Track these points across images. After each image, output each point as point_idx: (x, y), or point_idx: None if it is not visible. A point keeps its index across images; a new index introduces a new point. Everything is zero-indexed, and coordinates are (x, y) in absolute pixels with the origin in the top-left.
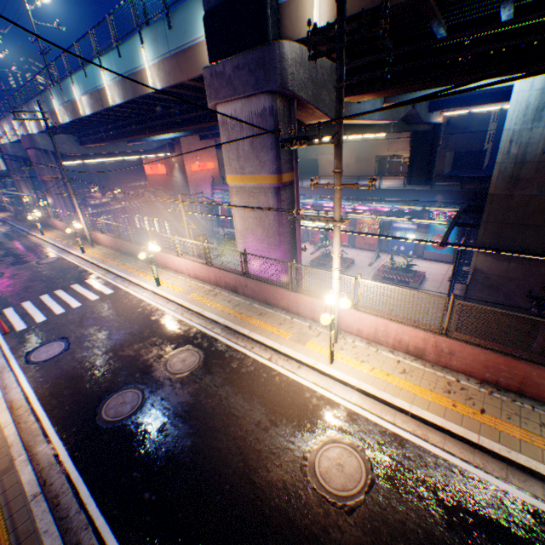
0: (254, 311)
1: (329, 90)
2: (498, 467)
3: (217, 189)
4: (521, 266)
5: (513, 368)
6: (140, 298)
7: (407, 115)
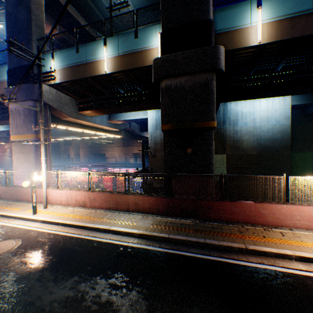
0: (6, 204)
1: (71, 107)
2: (88, 232)
3: None
4: None
5: (113, 198)
6: None
7: (129, 130)
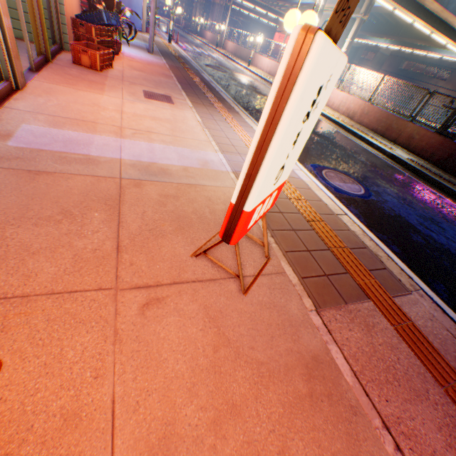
0: None
1: None
2: (344, 132)
3: None
4: None
5: (387, 120)
6: (236, 66)
7: None
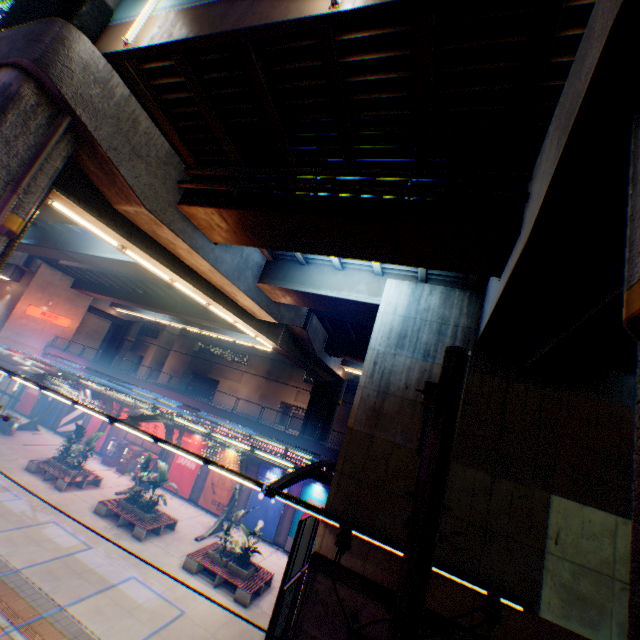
0: None
1: (158, 174)
2: None
3: (52, 352)
4: (383, 571)
5: None
6: None
7: (301, 337)
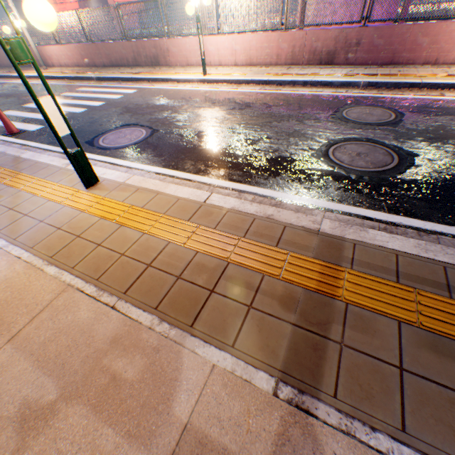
0: (384, 71)
1: None
2: None
3: None
4: None
5: None
6: (188, 89)
7: None
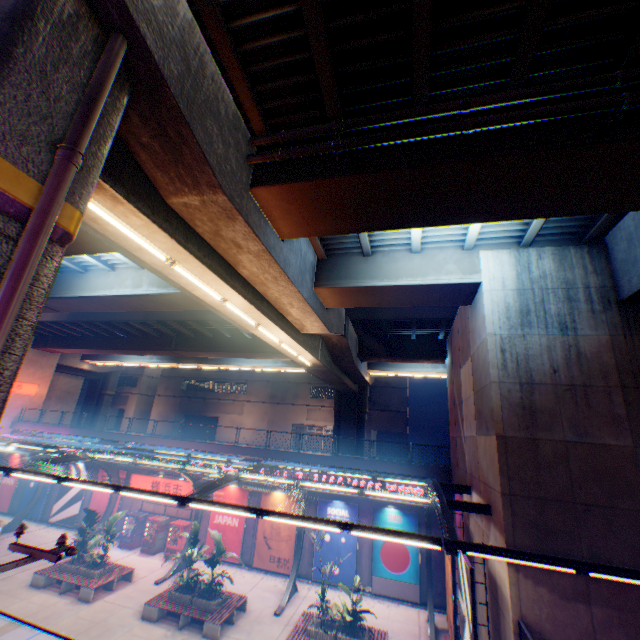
0: None
1: (228, 142)
2: None
3: (22, 428)
4: (617, 612)
5: None
6: None
7: (338, 346)
